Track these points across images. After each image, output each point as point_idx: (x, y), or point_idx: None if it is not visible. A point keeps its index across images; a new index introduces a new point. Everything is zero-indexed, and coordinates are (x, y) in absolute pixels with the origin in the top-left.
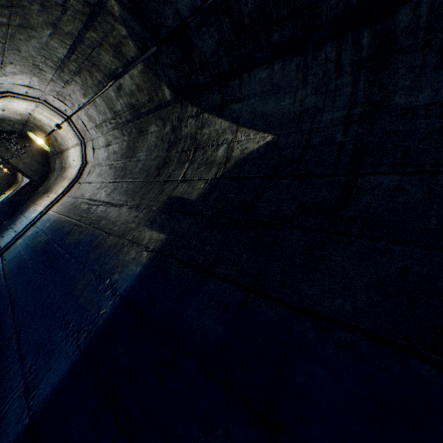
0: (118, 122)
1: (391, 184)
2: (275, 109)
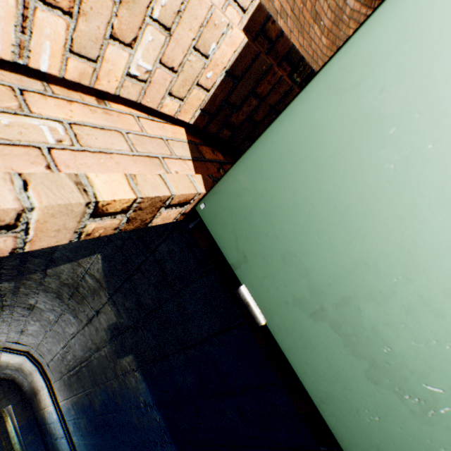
0: (4, 320)
1: (167, 250)
2: (79, 241)
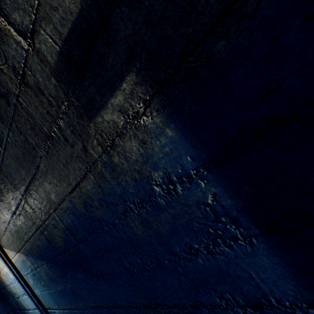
0: None
1: None
2: None
